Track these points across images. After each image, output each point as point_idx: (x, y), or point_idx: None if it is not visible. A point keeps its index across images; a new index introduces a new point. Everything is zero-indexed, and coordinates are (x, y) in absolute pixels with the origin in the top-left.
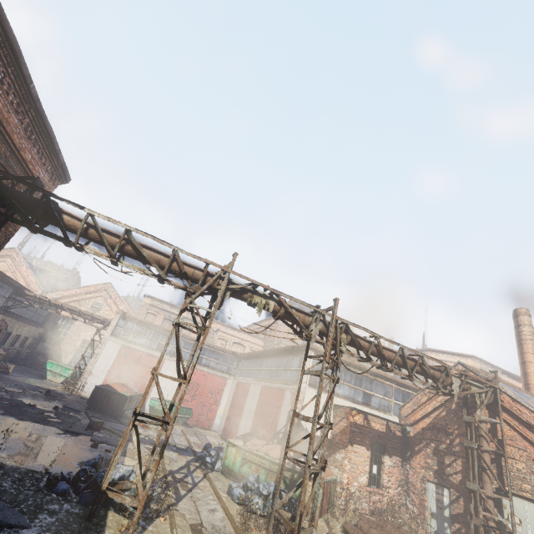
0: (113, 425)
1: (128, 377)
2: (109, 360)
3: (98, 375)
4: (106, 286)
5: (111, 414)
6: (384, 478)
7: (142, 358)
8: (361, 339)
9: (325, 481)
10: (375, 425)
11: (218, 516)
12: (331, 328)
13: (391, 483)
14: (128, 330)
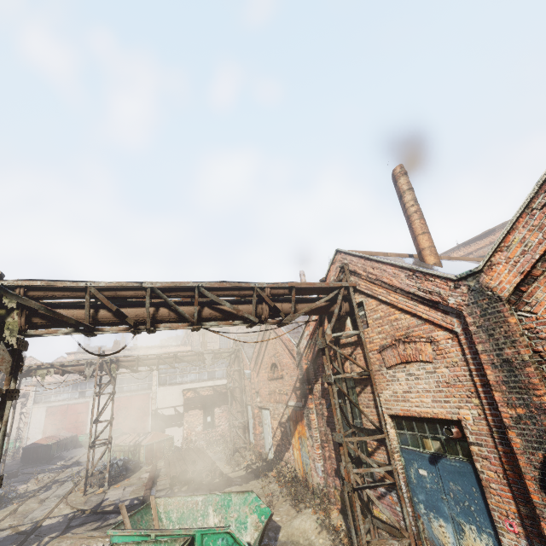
0: (36, 469)
1: (62, 428)
2: (40, 423)
3: (35, 438)
4: (28, 361)
5: (43, 461)
6: (216, 421)
7: (68, 409)
8: (129, 361)
9: (154, 442)
10: (205, 393)
11: (66, 490)
12: (96, 367)
13: (222, 422)
14: (48, 394)
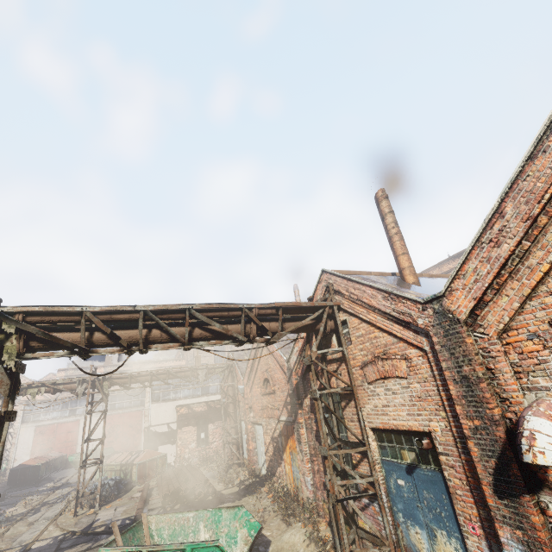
0: (23, 491)
1: (51, 448)
2: (28, 443)
3: (22, 459)
4: None
5: (31, 483)
6: (209, 438)
7: (58, 428)
8: (122, 378)
9: (146, 461)
10: (199, 409)
11: (55, 512)
12: (88, 385)
13: (216, 438)
14: (37, 412)
